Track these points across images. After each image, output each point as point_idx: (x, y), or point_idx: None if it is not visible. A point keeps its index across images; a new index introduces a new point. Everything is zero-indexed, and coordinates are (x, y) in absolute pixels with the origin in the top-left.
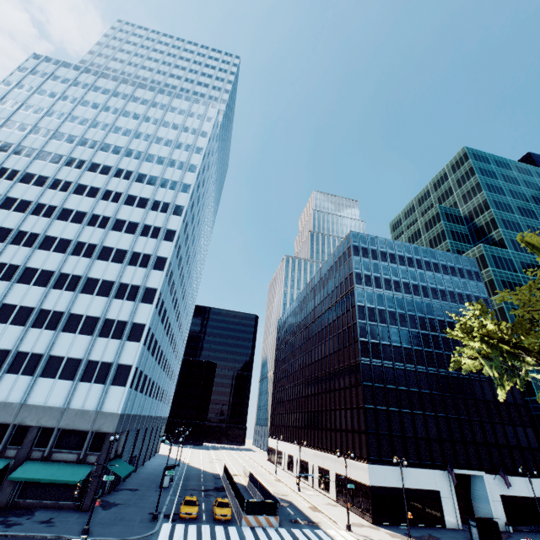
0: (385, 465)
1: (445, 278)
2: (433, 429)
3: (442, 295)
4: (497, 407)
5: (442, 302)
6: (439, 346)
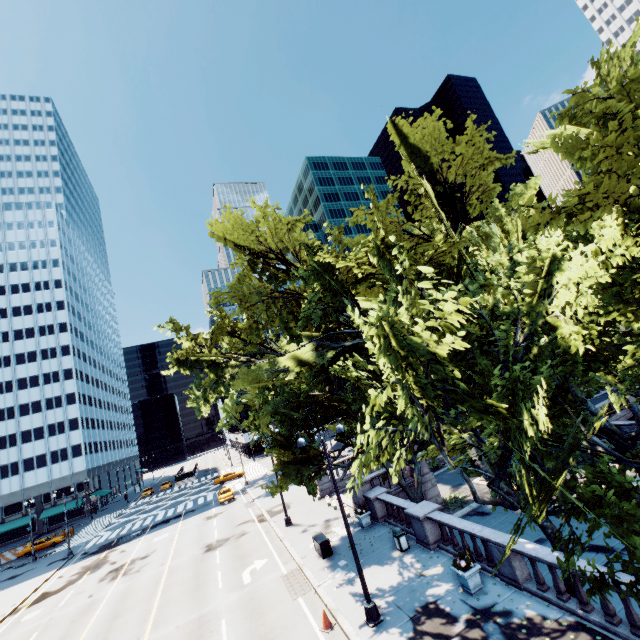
0: None
1: None
2: None
3: None
4: None
5: None
6: None
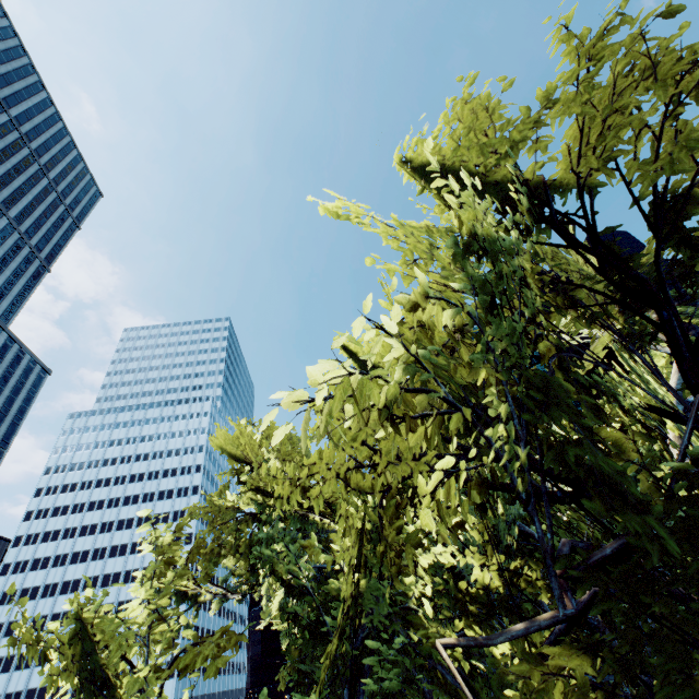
0: None
1: None
2: None
3: None
4: None
5: None
6: None
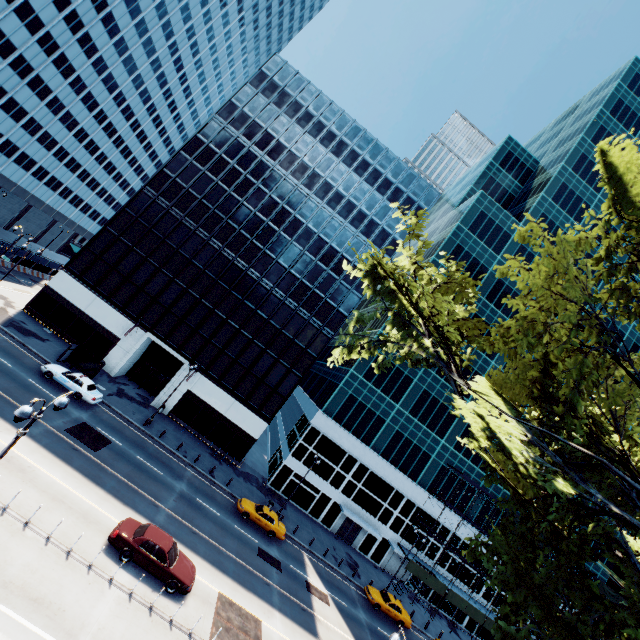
0: (79, 282)
1: (364, 186)
2: (169, 297)
3: (334, 200)
4: (275, 335)
5: (323, 205)
6: (265, 240)
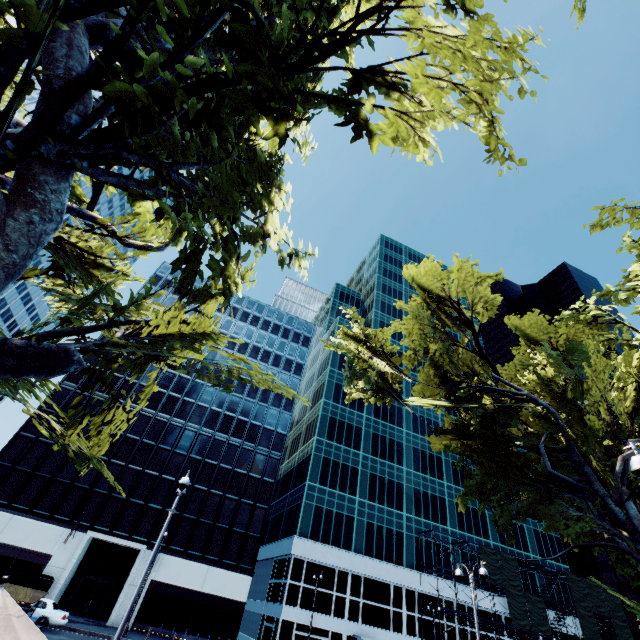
0: None
1: (261, 332)
2: (108, 481)
3: (242, 347)
4: (229, 476)
5: (235, 353)
6: (195, 394)
